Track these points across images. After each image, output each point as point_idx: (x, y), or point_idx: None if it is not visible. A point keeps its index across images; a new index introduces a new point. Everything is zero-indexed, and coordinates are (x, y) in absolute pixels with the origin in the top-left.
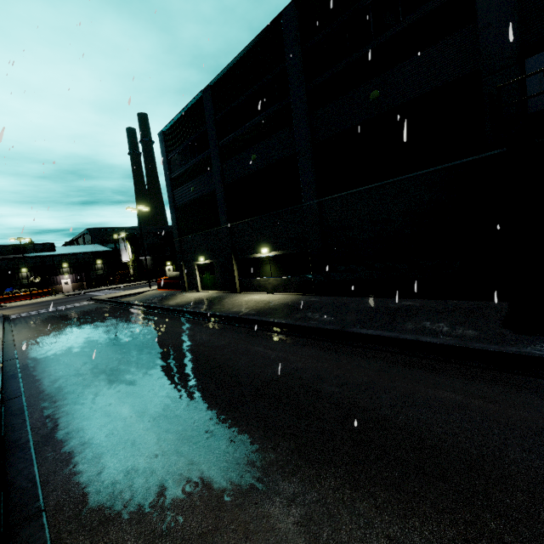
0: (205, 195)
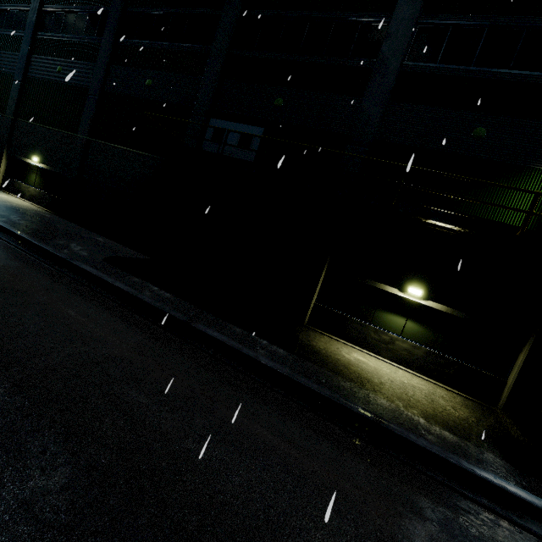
0: (3, 74)
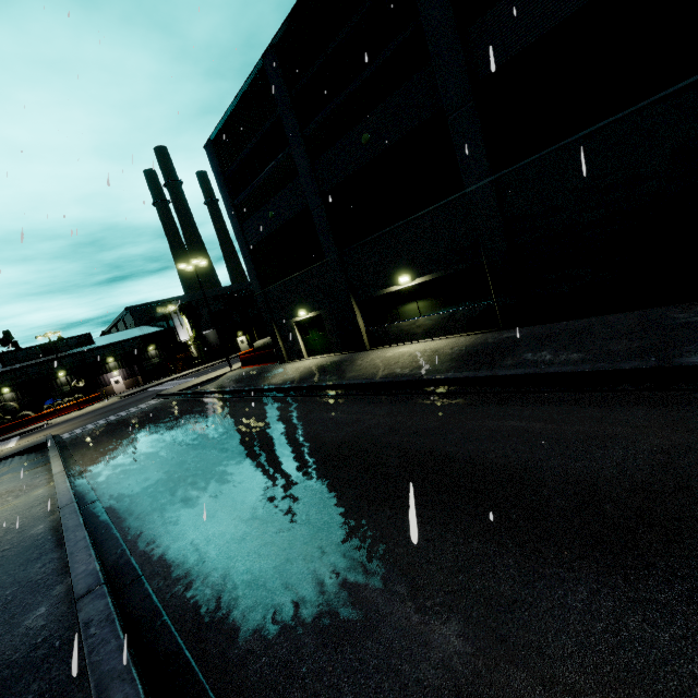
0: (292, 219)
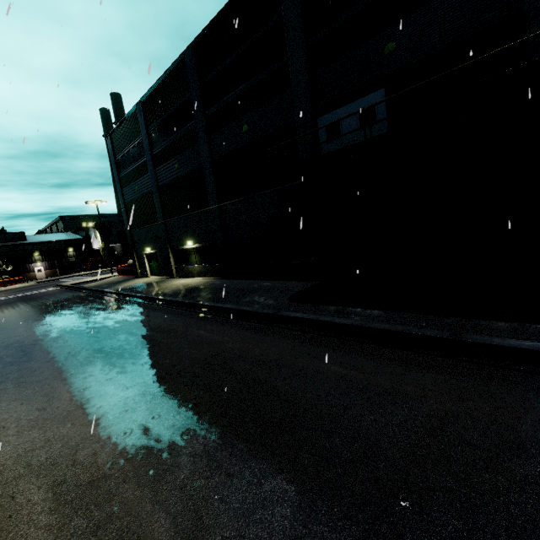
0: (146, 195)
